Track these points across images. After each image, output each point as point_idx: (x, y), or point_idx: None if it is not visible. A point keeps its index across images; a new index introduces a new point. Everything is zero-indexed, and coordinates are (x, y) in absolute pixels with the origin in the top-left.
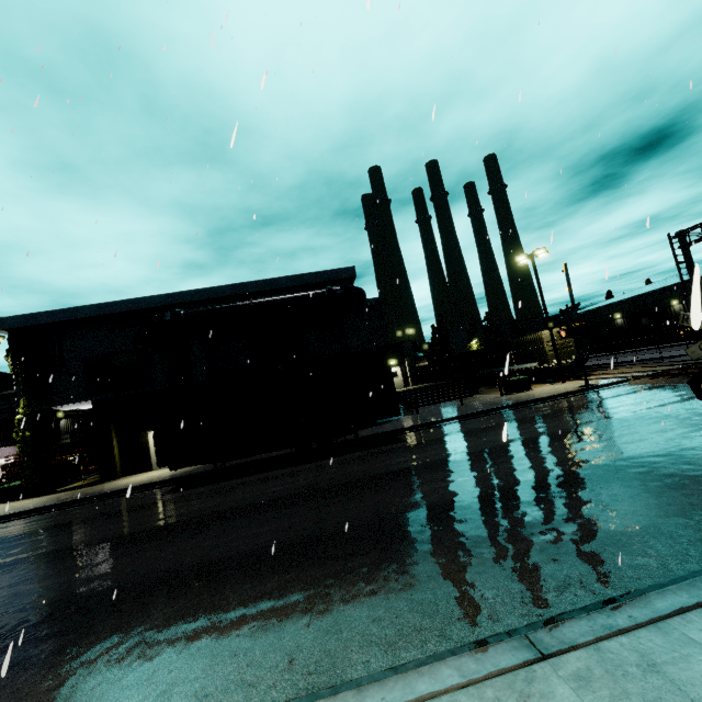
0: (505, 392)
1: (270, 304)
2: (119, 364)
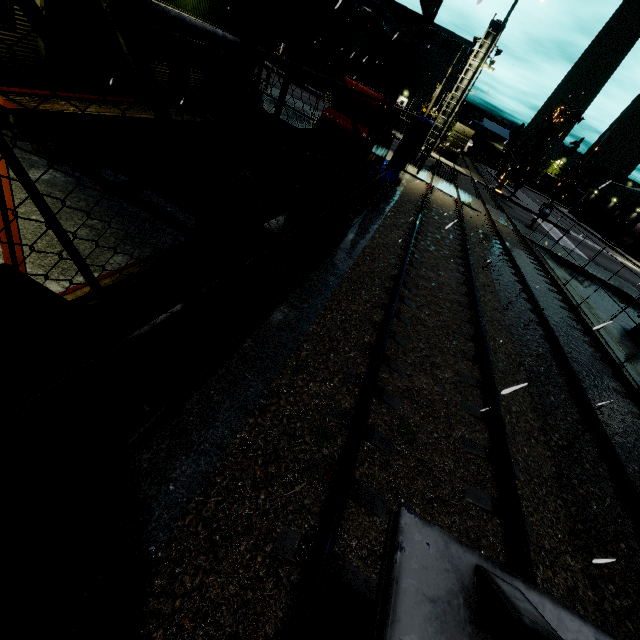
0: None
1: None
2: None
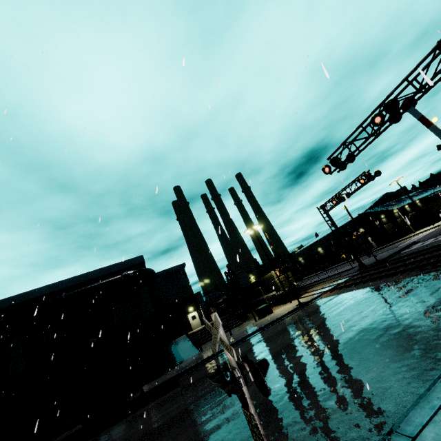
0: (258, 317)
1: (79, 294)
2: None
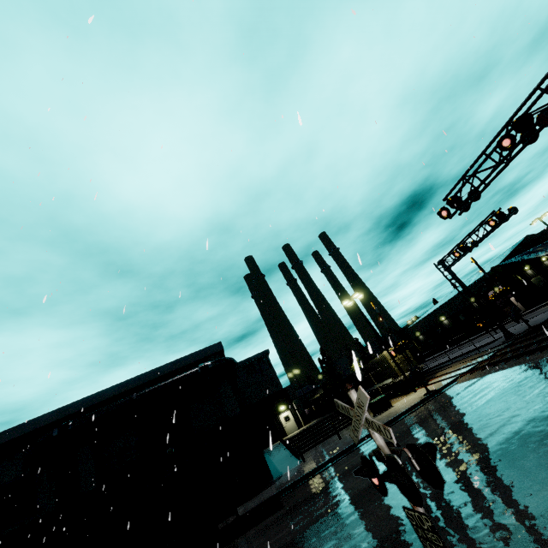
0: (373, 414)
1: (152, 393)
2: (3, 498)
